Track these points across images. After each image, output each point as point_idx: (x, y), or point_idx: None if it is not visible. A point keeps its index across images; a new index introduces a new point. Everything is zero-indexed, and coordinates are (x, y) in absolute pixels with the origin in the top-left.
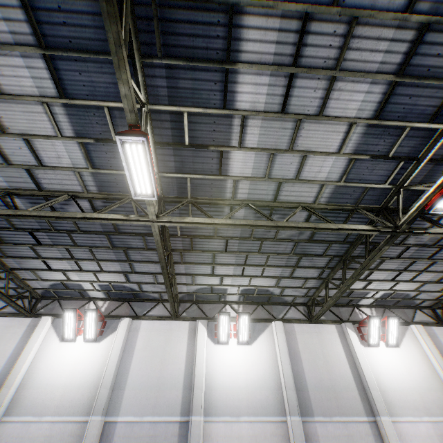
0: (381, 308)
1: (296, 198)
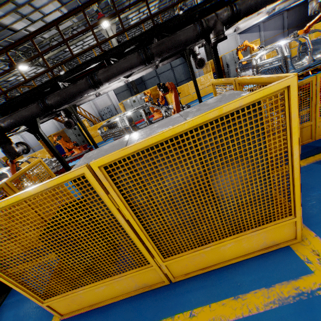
0: None
1: None
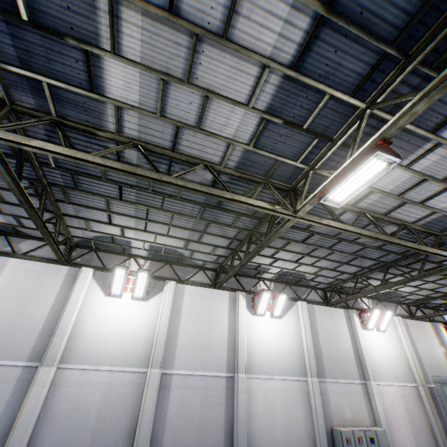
0: (375, 300)
1: (403, 216)
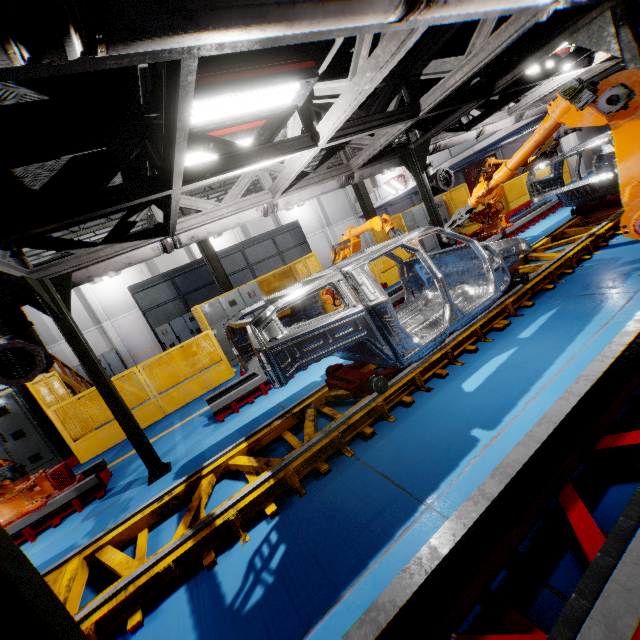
0: None
1: None
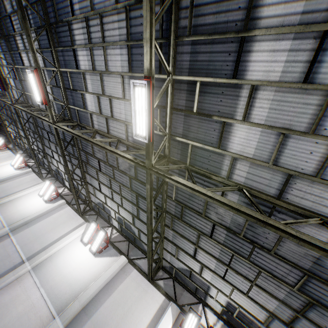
0: None
1: (117, 133)
